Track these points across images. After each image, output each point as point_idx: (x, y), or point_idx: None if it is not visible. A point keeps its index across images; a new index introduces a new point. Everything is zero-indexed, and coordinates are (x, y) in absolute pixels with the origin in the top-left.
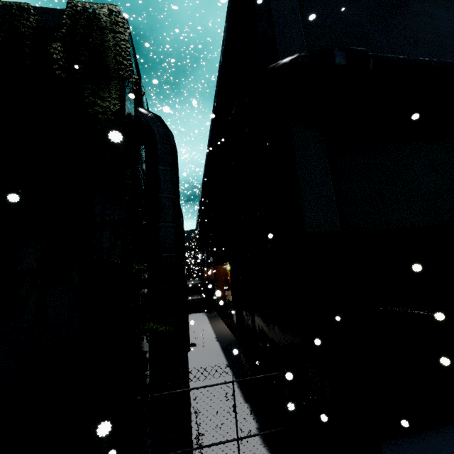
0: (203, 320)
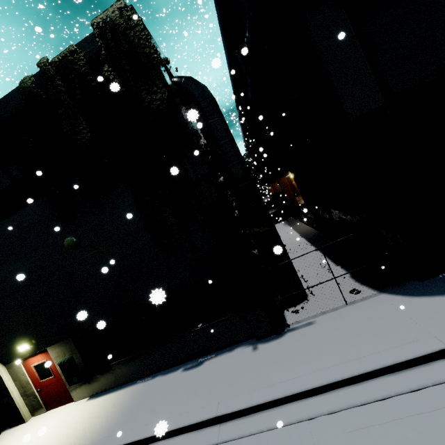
0: (285, 227)
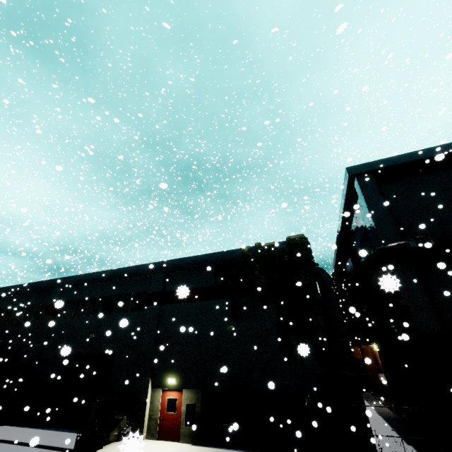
0: None
